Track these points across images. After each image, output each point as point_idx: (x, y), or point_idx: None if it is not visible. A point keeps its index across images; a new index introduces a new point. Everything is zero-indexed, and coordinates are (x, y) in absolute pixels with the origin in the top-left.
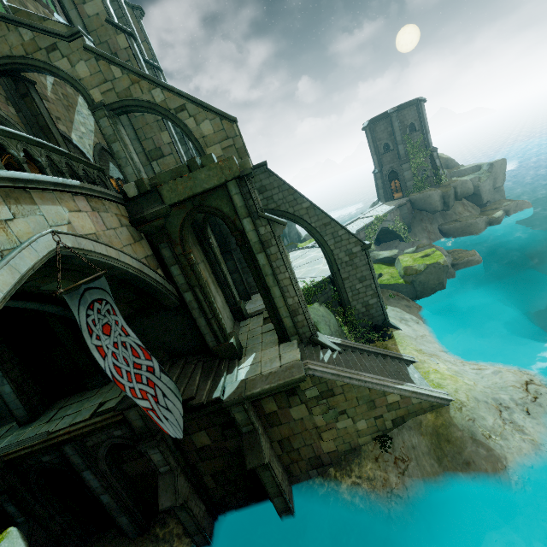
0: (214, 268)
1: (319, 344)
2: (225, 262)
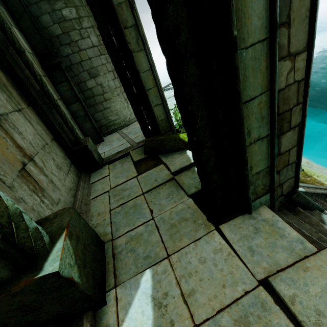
0: (3, 57)
1: (303, 204)
2: (53, 85)
